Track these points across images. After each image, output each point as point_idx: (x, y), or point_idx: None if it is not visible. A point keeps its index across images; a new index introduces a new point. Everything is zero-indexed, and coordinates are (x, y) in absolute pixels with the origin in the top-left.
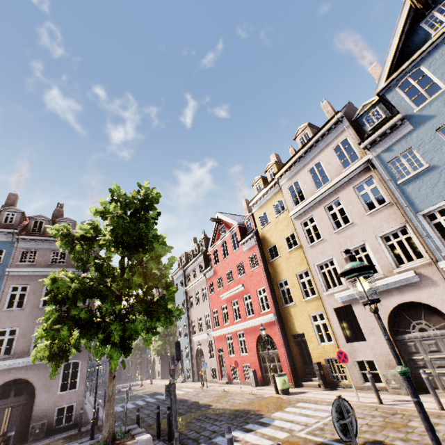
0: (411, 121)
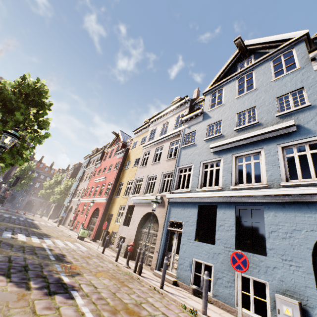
0: (204, 116)
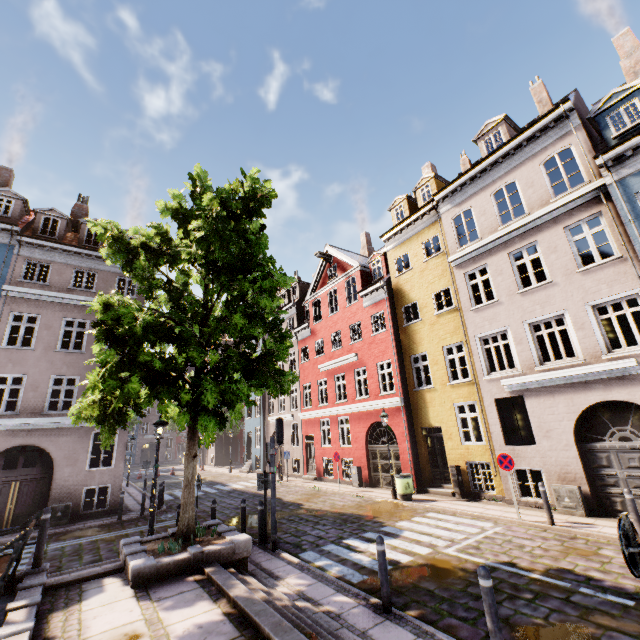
0: None
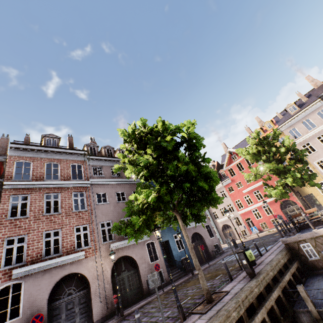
0: None
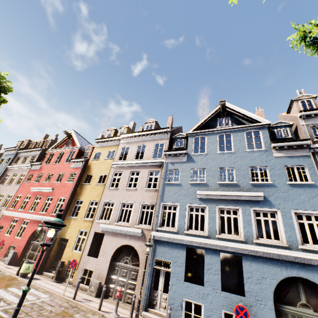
0: (188, 157)
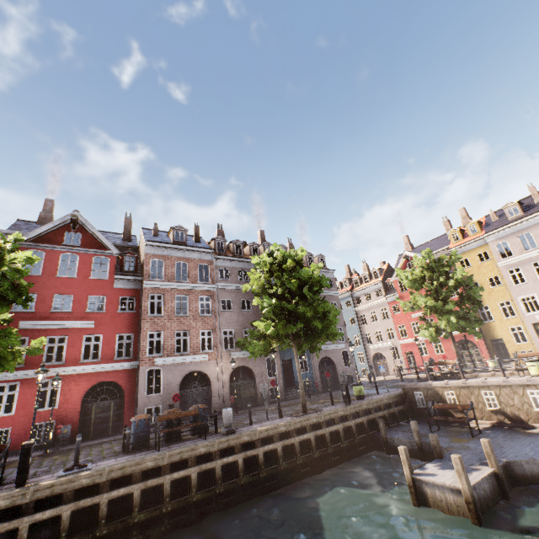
0: None
